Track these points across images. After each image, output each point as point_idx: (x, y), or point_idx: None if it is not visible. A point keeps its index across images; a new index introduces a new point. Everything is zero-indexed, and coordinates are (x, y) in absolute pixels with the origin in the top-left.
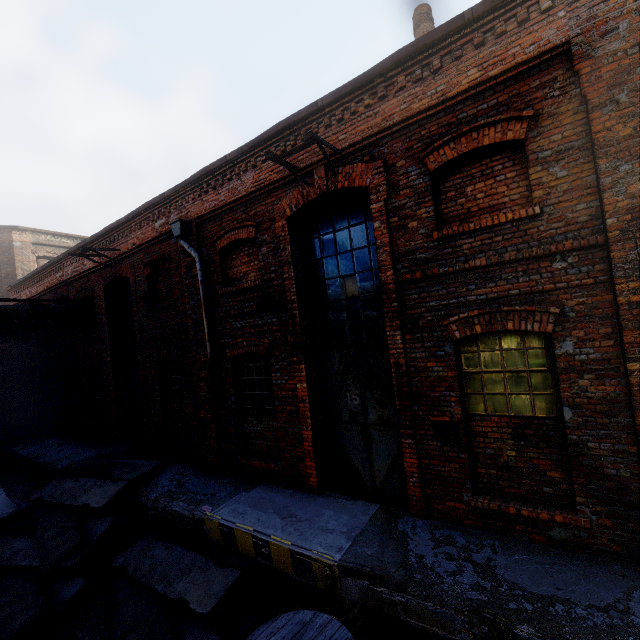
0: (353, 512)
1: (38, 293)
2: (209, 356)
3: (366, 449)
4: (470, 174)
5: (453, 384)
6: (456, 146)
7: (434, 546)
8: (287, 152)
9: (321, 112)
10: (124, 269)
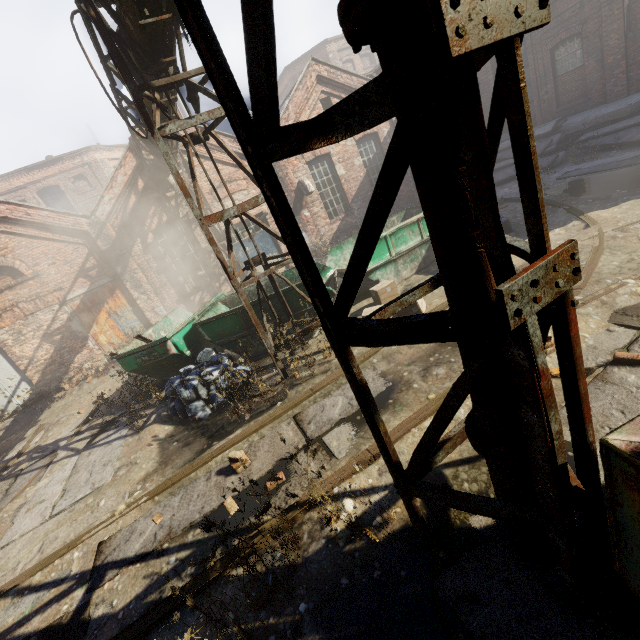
0: None
1: None
2: (626, 5)
3: None
4: None
5: None
6: None
7: None
8: None
9: None
10: None
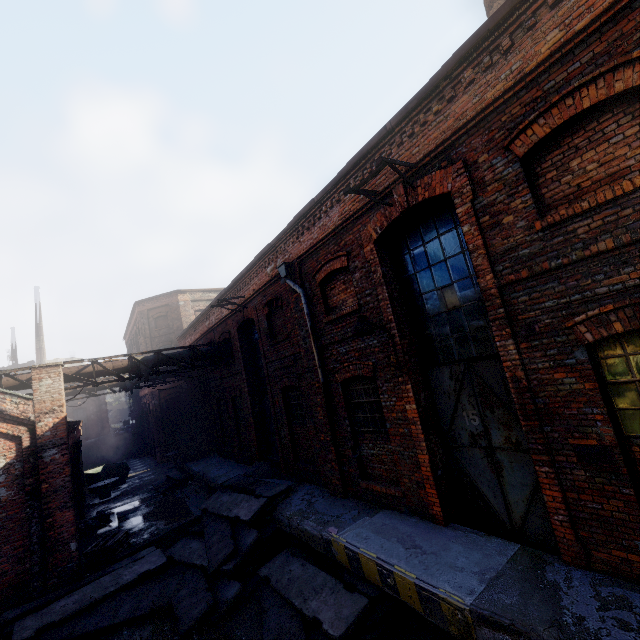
0: (486, 550)
1: (196, 340)
2: (321, 382)
3: (495, 477)
4: (572, 146)
5: (594, 398)
6: (547, 121)
7: (599, 607)
8: (362, 181)
9: (391, 134)
10: (249, 312)
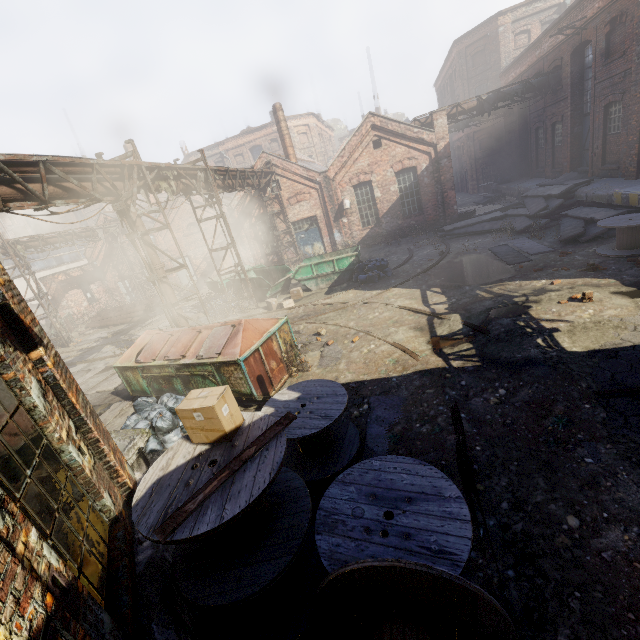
0: None
1: (521, 73)
2: None
3: None
4: None
5: None
6: None
7: None
8: None
9: None
10: (588, 33)
